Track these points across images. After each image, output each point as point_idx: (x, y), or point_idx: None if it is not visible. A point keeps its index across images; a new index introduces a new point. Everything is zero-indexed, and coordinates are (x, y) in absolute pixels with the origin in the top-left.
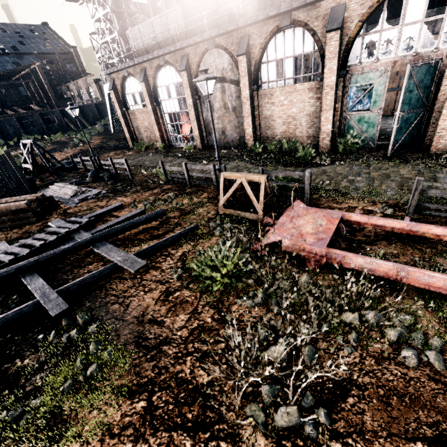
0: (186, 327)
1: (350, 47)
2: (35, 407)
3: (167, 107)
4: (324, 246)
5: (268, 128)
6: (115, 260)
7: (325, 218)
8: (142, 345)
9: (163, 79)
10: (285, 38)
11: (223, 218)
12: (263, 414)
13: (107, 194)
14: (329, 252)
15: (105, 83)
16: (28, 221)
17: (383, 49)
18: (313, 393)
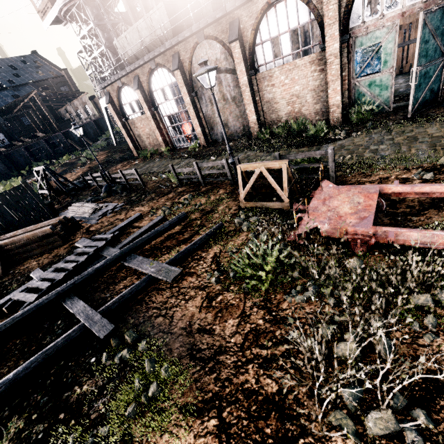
0: (238, 333)
1: (350, 7)
2: (105, 436)
3: (165, 110)
4: (370, 226)
5: (272, 111)
6: (149, 271)
7: (361, 195)
8: (197, 357)
9: (157, 82)
10: (277, 13)
11: (247, 212)
12: (352, 422)
13: (123, 206)
14: (377, 231)
15: (101, 98)
16: (56, 244)
17: (388, 2)
18: (402, 392)
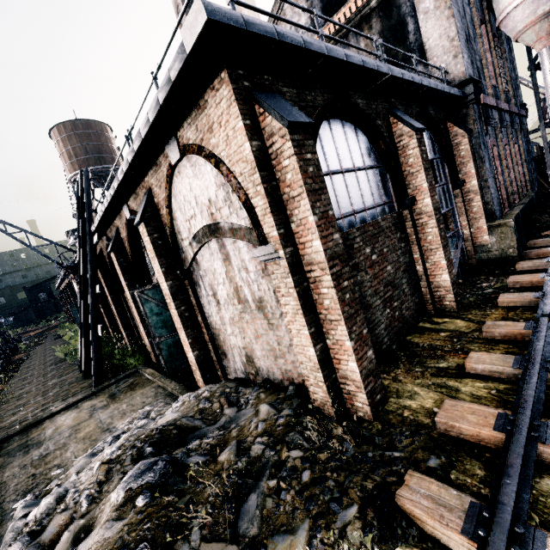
0: None
1: None
2: None
3: None
4: None
5: None
6: None
7: None
8: None
9: None
10: None
11: None
12: None
13: None
14: None
15: None
16: None
17: None
18: None
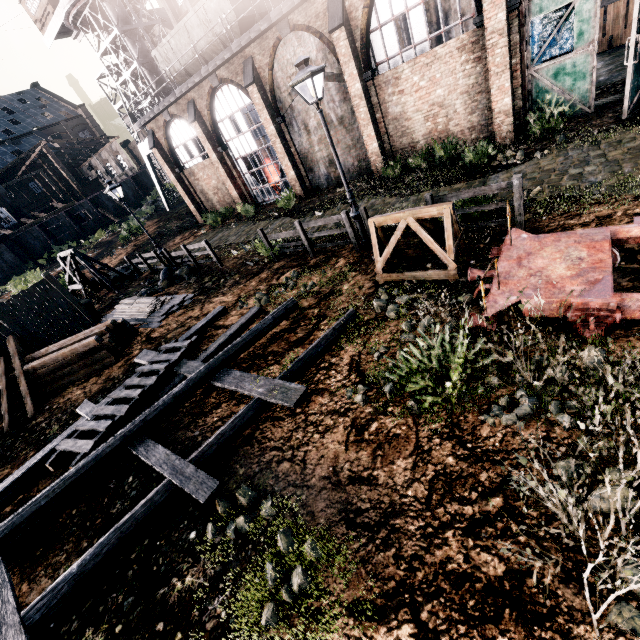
0: (417, 481)
1: None
2: None
3: (238, 149)
4: (609, 293)
5: (402, 134)
6: (255, 393)
7: (581, 246)
8: (358, 523)
9: (222, 108)
10: None
11: (390, 290)
12: None
13: (196, 298)
14: (623, 301)
15: (140, 142)
16: (106, 362)
17: None
18: None
